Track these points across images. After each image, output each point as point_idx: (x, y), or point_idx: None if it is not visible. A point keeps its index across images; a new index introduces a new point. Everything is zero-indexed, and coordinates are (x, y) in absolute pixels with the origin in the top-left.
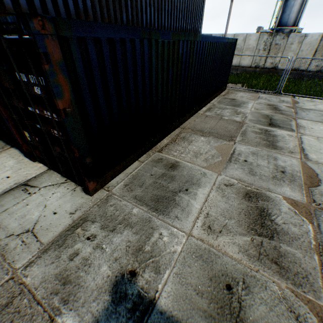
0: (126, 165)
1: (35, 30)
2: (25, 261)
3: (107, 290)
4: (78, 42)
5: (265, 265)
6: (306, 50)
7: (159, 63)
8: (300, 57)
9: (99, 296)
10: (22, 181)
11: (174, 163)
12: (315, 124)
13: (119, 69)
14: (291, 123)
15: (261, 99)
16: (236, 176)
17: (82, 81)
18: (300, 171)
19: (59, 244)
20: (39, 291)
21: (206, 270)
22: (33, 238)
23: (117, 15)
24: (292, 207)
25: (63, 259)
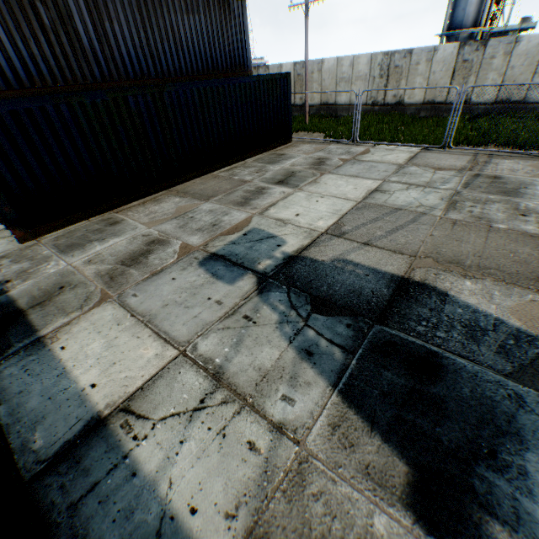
0: (72, 223)
1: None
2: None
3: None
4: None
5: (103, 279)
6: (440, 72)
7: (95, 122)
8: (433, 83)
9: None
10: None
11: (118, 221)
12: (338, 179)
13: (31, 133)
14: (309, 180)
15: (322, 151)
16: (163, 229)
17: None
18: (233, 224)
19: None
20: None
21: (58, 281)
22: None
23: (86, 74)
24: (179, 249)
25: None
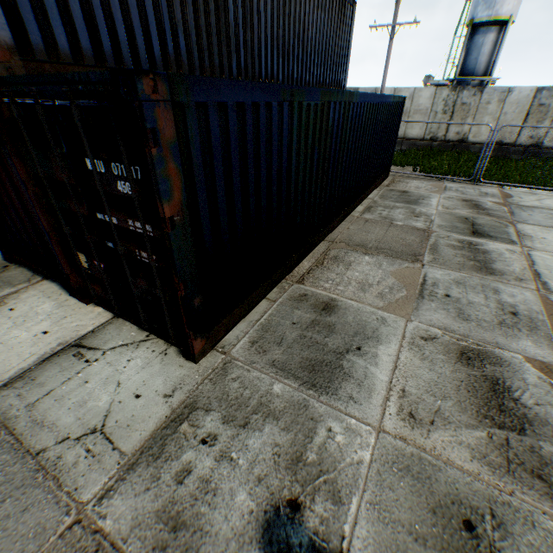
0: (248, 307)
1: (143, 94)
2: (97, 488)
3: (254, 539)
4: (196, 109)
5: (522, 481)
6: (512, 113)
7: (302, 138)
8: (503, 123)
9: (242, 551)
10: (71, 340)
11: (328, 302)
12: (547, 232)
13: (248, 151)
14: (509, 231)
15: (450, 190)
16: (437, 323)
17: (197, 170)
18: (541, 312)
19: (154, 453)
20: (131, 546)
21: (422, 495)
22: (105, 444)
23: (223, 63)
24: (544, 375)
25: (165, 481)
